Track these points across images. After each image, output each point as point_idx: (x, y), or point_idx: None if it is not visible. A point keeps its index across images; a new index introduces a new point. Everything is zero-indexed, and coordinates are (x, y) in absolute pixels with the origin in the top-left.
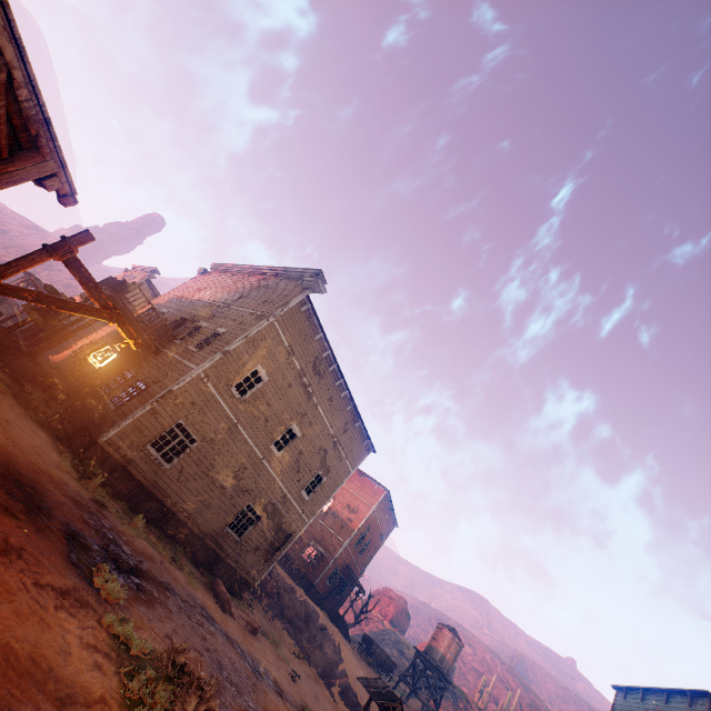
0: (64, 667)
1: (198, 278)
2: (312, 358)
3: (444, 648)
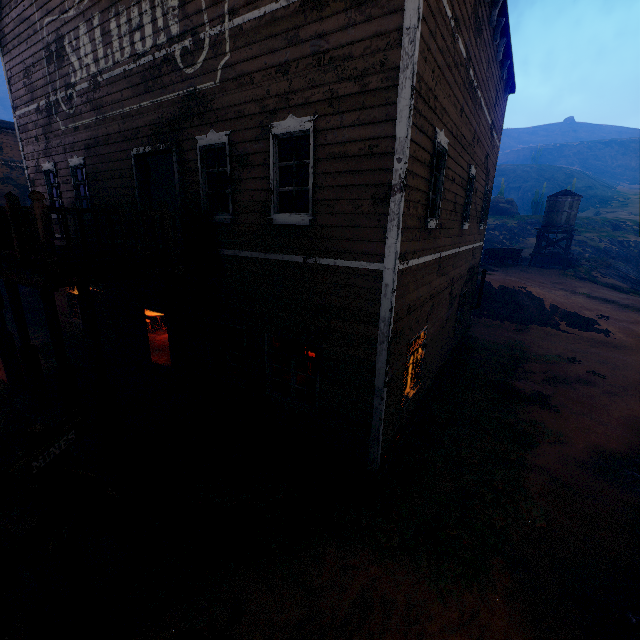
0: None
1: (6, 32)
2: (471, 1)
3: (567, 212)
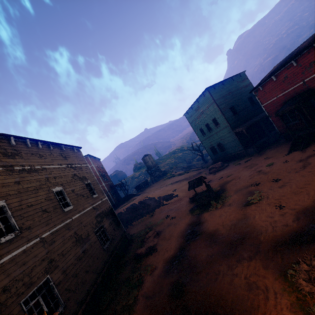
0: None
1: None
2: None
3: (150, 161)
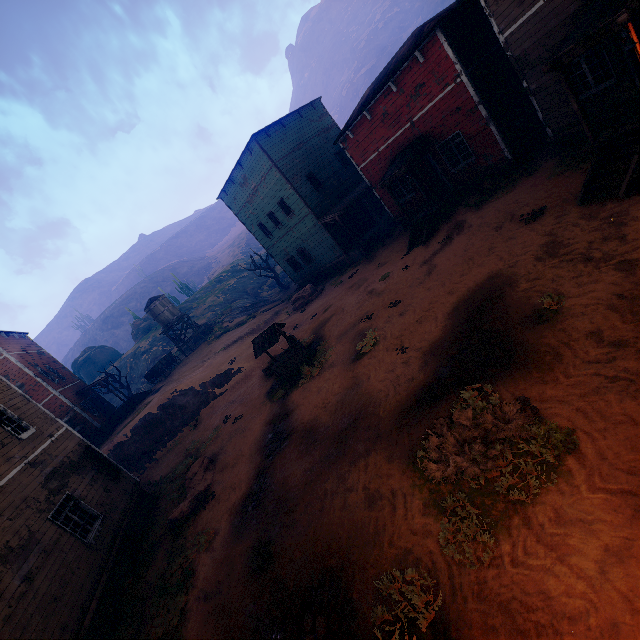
0: (636, 540)
1: None
2: None
3: (166, 310)
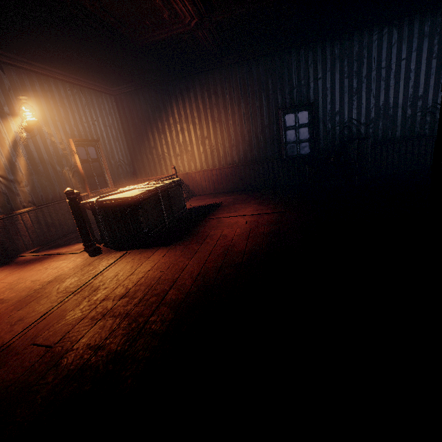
0: None
1: None
2: None
3: None
